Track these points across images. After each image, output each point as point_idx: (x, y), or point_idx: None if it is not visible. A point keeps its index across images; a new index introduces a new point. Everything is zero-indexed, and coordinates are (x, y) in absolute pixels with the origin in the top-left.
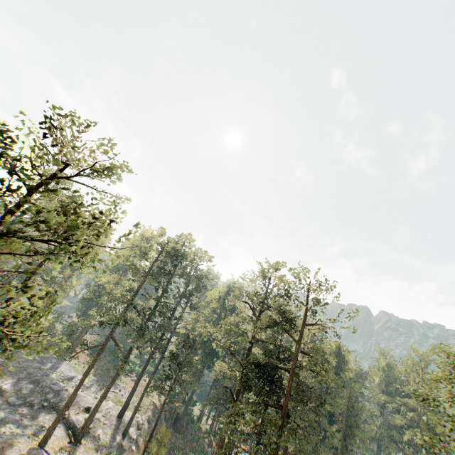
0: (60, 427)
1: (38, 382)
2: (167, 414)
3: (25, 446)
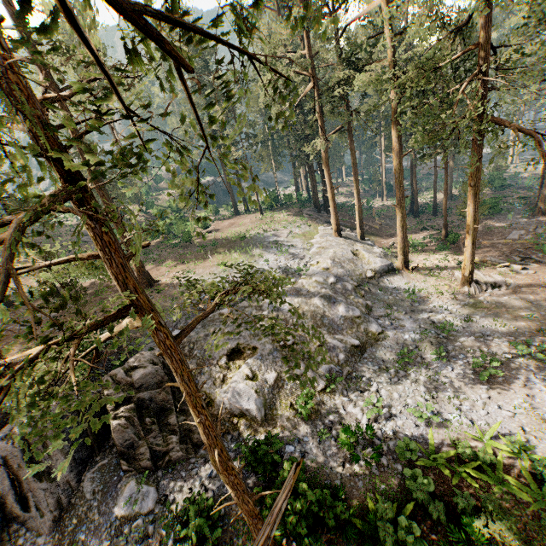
0: (390, 281)
1: (327, 298)
2: (310, 210)
3: (470, 298)
